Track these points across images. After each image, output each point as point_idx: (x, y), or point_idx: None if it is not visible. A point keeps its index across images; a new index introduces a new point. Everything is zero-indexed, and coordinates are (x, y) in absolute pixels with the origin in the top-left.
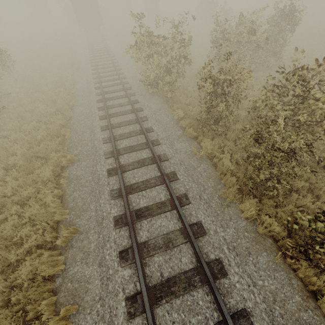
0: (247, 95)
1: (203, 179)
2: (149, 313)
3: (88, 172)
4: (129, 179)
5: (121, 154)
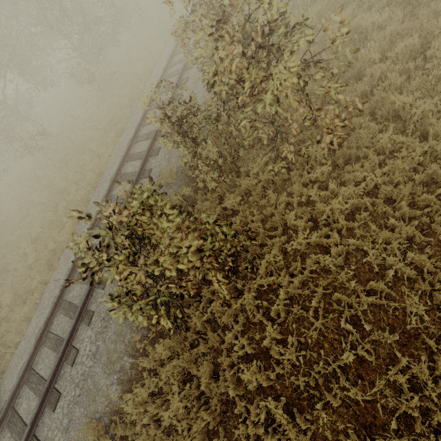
0: (376, 3)
1: (176, 159)
2: (90, 225)
3: (125, 140)
4: (135, 149)
5: (144, 125)
